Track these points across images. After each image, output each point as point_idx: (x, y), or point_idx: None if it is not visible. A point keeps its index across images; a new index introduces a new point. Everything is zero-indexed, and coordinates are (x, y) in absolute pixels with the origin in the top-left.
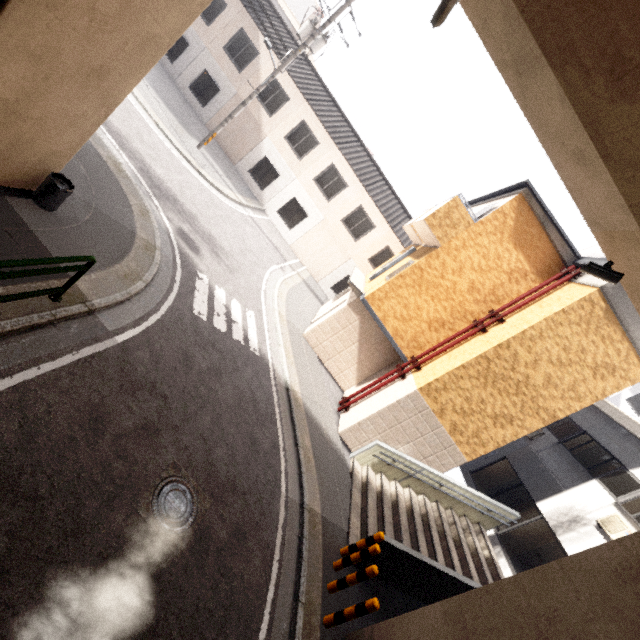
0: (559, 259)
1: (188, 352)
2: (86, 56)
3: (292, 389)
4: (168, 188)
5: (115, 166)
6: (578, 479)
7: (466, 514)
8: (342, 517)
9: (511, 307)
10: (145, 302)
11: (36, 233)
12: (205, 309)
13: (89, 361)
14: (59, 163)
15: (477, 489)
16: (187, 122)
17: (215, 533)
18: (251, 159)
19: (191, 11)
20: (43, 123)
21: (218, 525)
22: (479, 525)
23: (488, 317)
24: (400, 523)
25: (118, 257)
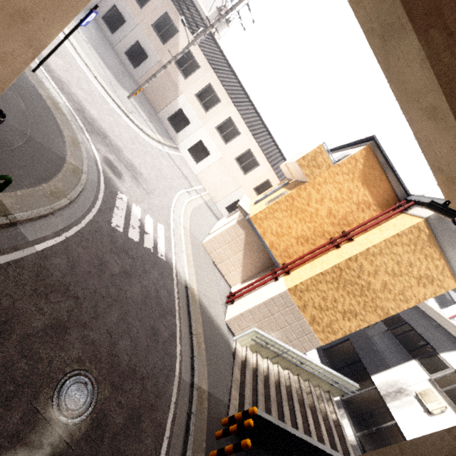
0: (394, 195)
1: (103, 258)
2: None
3: (190, 287)
4: (100, 126)
5: (53, 104)
6: (402, 359)
7: (319, 385)
8: (225, 391)
9: (358, 229)
10: (68, 216)
11: None
12: (122, 222)
13: (5, 268)
14: None
15: (327, 363)
16: (121, 78)
17: (112, 419)
18: (169, 110)
19: None
20: None
21: (116, 411)
22: (329, 393)
23: (341, 236)
24: (270, 394)
25: (46, 178)
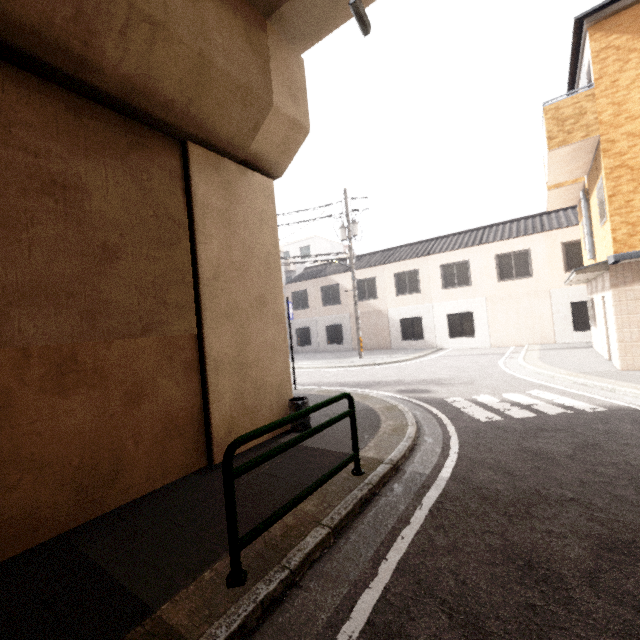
0: None
1: (526, 449)
2: (248, 295)
3: None
4: (365, 382)
5: (324, 393)
6: None
7: None
8: None
9: None
10: (430, 439)
11: (309, 446)
12: (488, 414)
13: (440, 507)
14: (287, 391)
15: None
16: (342, 356)
17: None
18: (394, 332)
19: (271, 225)
20: (260, 362)
21: None
22: None
23: None
24: None
25: (375, 425)
